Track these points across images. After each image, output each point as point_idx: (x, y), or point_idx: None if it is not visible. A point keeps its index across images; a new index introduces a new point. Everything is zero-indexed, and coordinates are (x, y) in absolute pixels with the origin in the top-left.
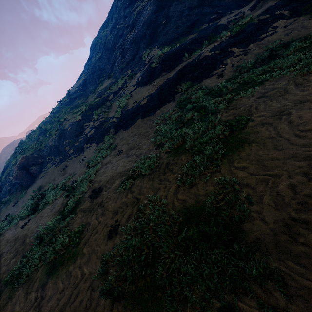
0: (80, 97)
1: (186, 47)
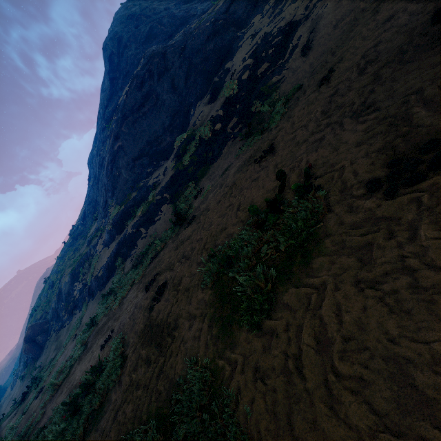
0: (81, 235)
1: (128, 210)
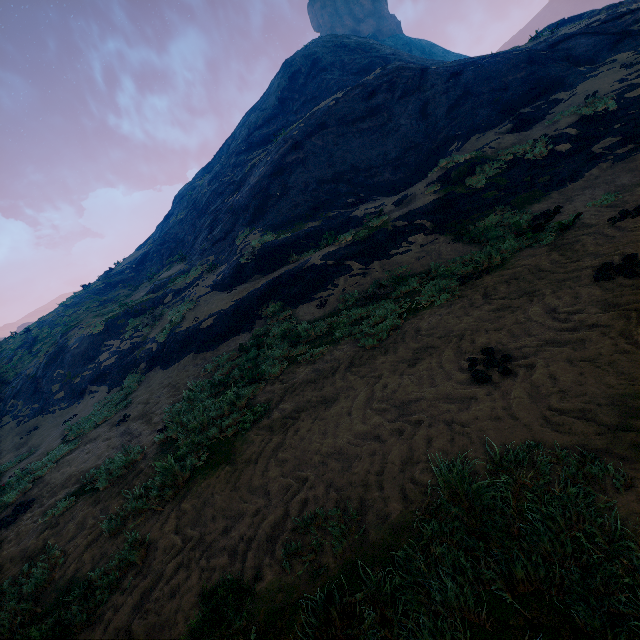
0: (126, 283)
1: (298, 240)
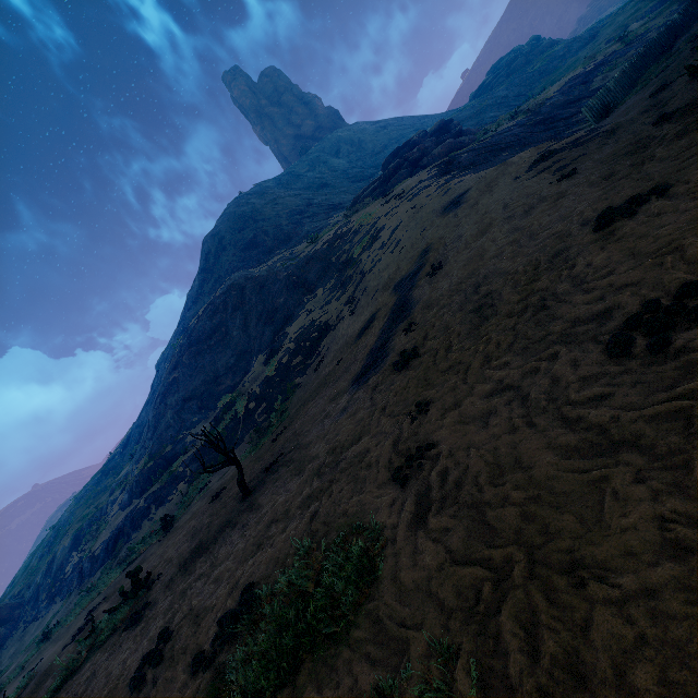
0: (114, 470)
1: (155, 468)
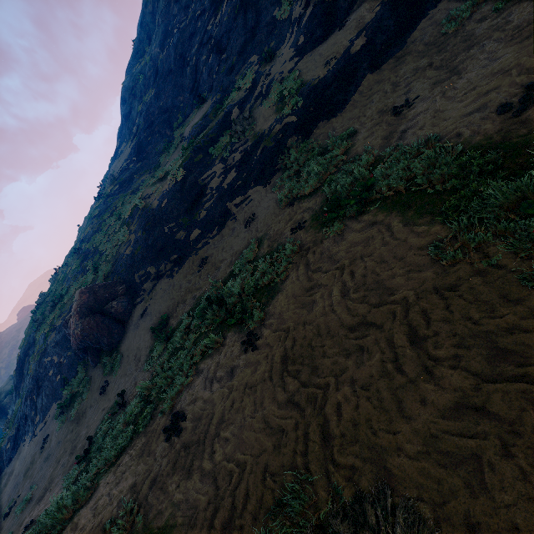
0: (140, 172)
1: None
